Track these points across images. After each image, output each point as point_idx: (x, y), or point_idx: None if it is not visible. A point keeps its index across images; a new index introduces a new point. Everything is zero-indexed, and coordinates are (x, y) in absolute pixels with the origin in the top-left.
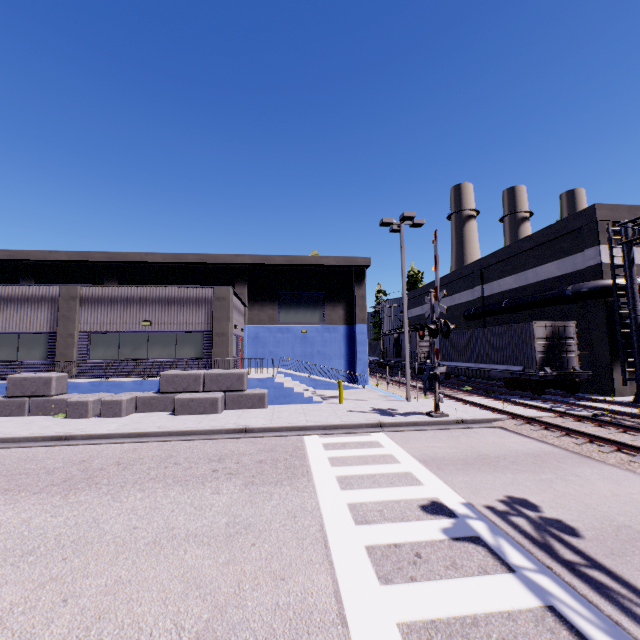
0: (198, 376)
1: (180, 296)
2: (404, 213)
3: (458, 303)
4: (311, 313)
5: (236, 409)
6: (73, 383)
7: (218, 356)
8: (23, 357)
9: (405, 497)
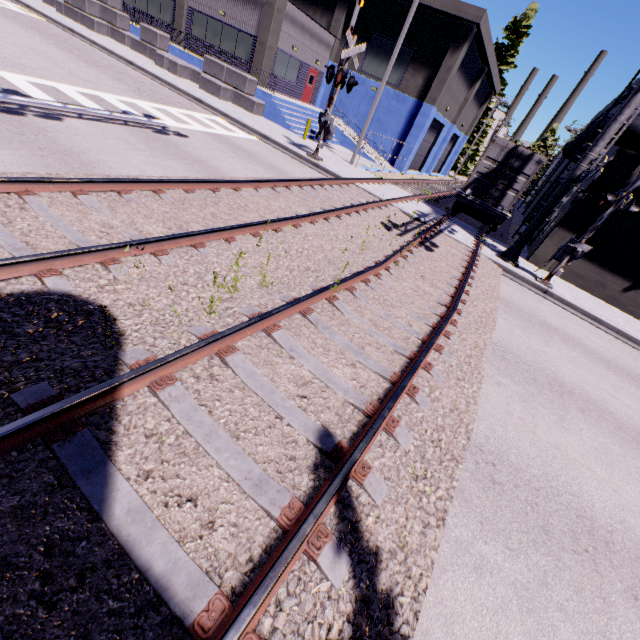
0: (222, 68)
1: None
2: None
3: None
4: (392, 71)
5: (237, 106)
6: (172, 46)
7: (256, 65)
8: (162, 18)
9: (157, 115)
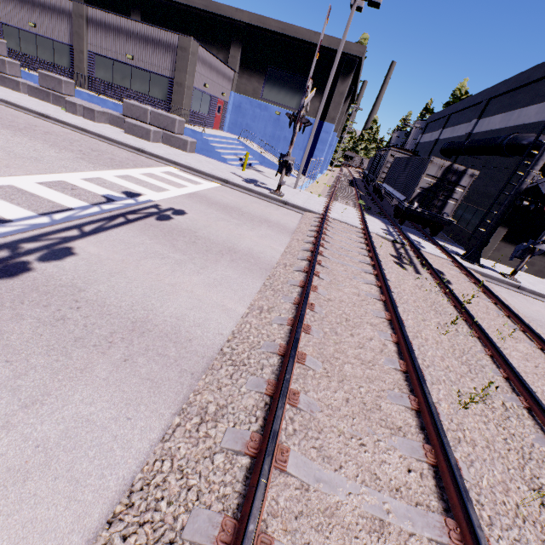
0: (146, 111)
1: (154, 37)
2: None
3: (453, 136)
4: (291, 97)
5: (168, 146)
6: (78, 91)
7: (175, 104)
8: (57, 62)
9: (132, 188)
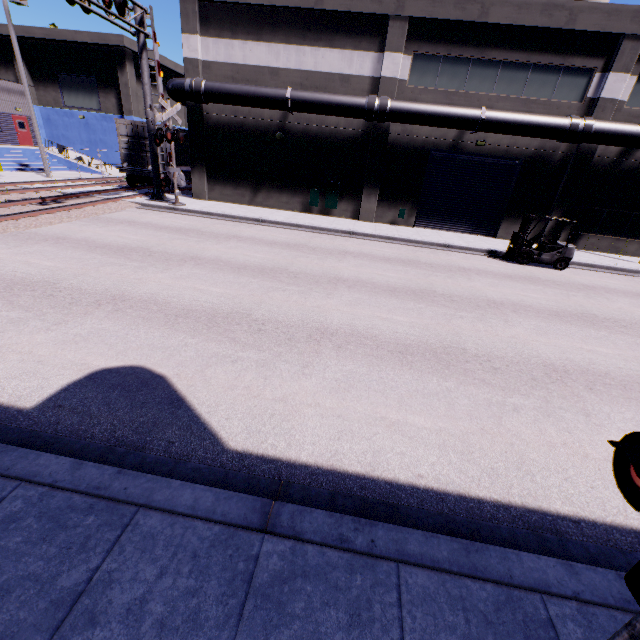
0: None
1: None
2: None
3: None
4: (89, 99)
5: None
6: None
7: None
8: None
9: None
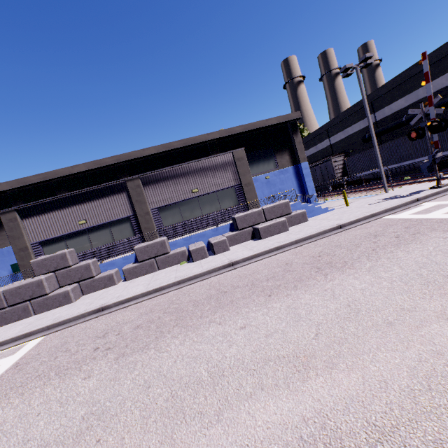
0: (259, 212)
1: (210, 165)
2: (366, 55)
3: (351, 133)
4: (267, 164)
5: (290, 227)
6: (172, 242)
7: (250, 200)
8: (118, 238)
9: None
